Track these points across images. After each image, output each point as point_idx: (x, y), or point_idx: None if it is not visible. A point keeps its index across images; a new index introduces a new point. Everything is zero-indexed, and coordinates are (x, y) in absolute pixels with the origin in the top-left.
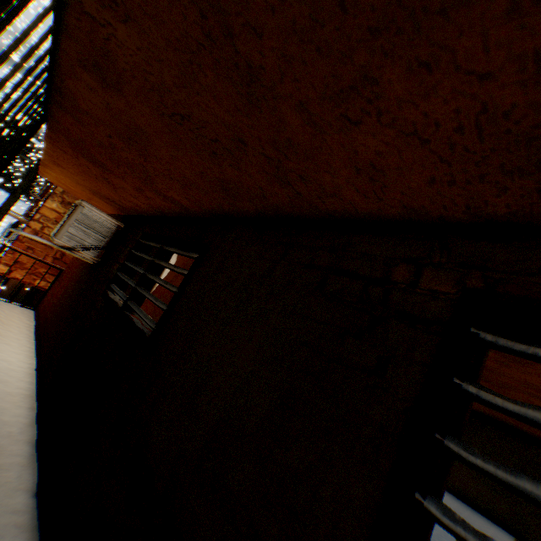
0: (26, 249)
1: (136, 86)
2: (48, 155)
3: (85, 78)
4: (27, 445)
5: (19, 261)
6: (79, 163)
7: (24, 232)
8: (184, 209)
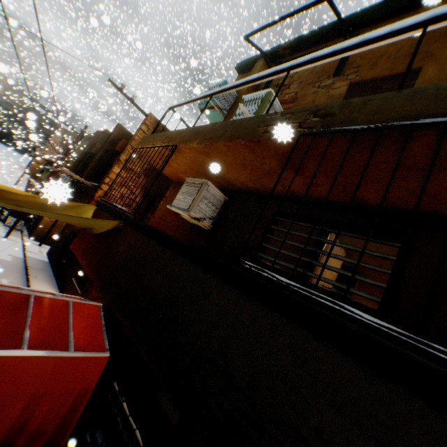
0: None
1: None
2: (205, 148)
3: None
4: None
5: None
6: (251, 159)
7: (173, 207)
8: (357, 202)
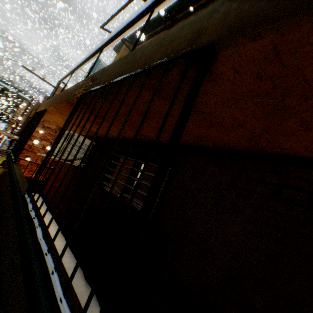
0: (25, 157)
1: (182, 99)
2: (57, 109)
3: (142, 91)
4: (81, 279)
5: (21, 164)
6: (81, 115)
7: (44, 154)
8: (151, 139)
